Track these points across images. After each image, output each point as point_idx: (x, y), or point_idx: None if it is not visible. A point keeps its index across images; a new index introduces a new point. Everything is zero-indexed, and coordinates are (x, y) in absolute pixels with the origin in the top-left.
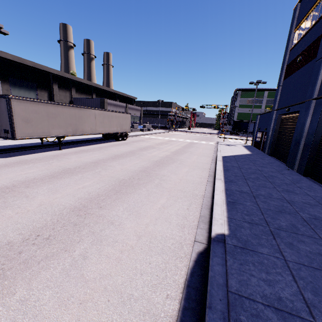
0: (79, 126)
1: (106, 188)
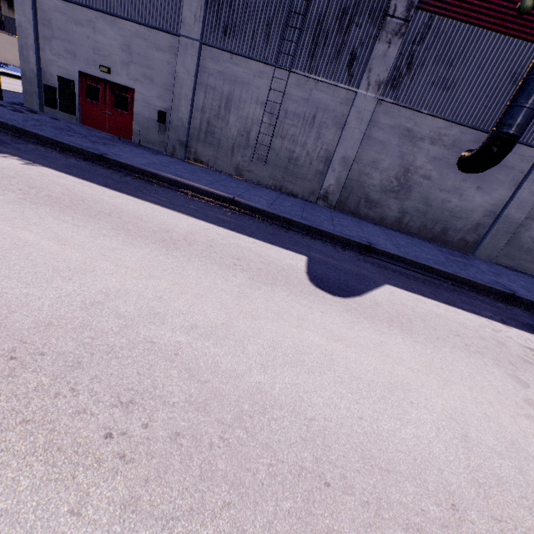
0: (1, 52)
1: (8, 87)
